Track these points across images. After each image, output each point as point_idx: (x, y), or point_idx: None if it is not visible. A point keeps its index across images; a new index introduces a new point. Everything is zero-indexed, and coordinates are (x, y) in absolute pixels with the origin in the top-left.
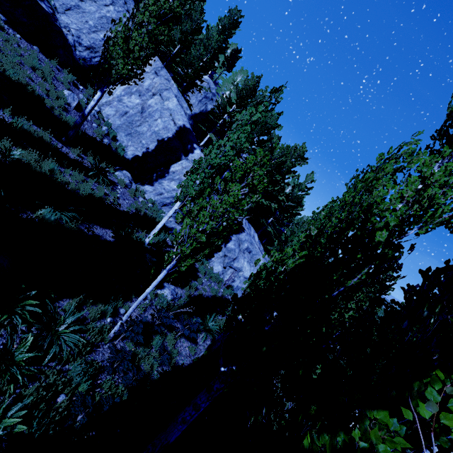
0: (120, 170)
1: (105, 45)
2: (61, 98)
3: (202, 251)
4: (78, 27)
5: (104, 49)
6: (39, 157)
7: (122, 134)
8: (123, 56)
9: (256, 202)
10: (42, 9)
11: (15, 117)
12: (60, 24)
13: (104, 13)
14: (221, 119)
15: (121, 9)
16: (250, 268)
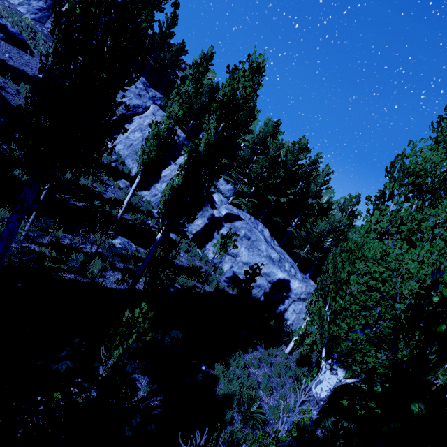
0: (120, 180)
1: None
2: None
3: None
4: None
5: None
6: None
7: (129, 160)
8: None
9: None
10: None
11: None
12: None
13: None
14: None
15: None
16: (249, 253)
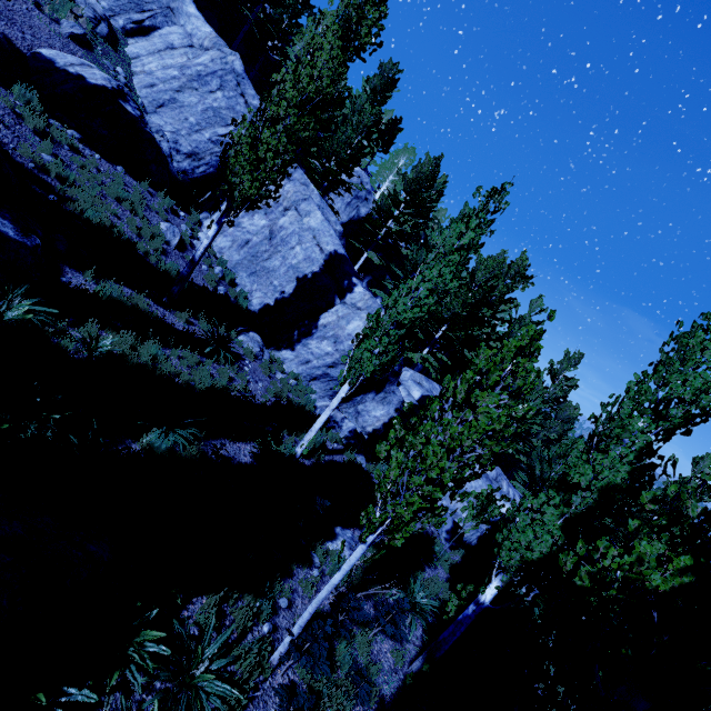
0: (245, 332)
1: (223, 157)
2: (157, 236)
3: (431, 511)
4: (174, 128)
5: (221, 163)
6: (136, 338)
7: (243, 274)
8: (250, 170)
9: (522, 417)
10: (128, 113)
11: (99, 281)
12: (151, 129)
13: (209, 104)
14: (384, 228)
15: (233, 94)
16: None
